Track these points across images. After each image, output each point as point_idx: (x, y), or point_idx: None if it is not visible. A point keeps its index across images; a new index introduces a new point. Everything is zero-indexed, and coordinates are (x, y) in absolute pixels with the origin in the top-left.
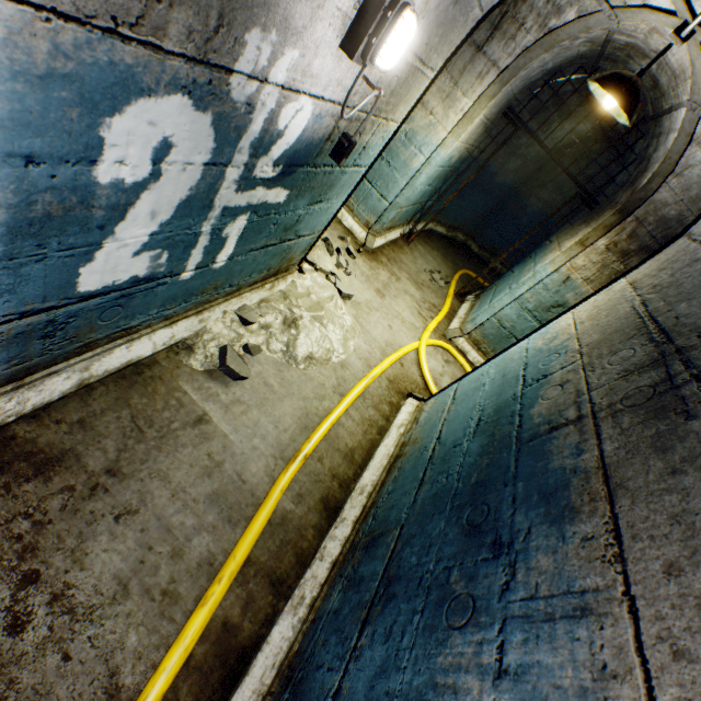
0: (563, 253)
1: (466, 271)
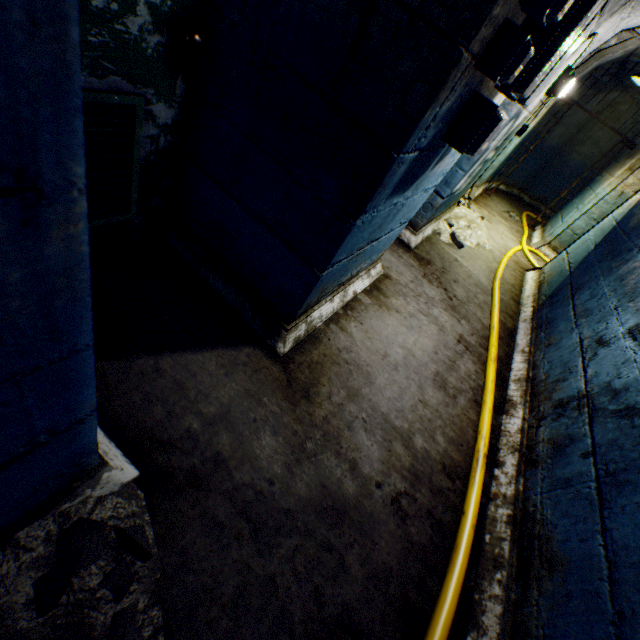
0: (616, 178)
1: (527, 212)
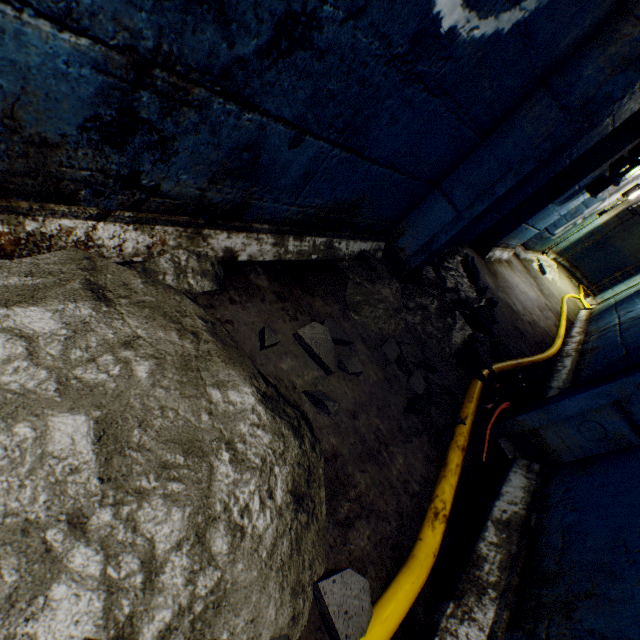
0: None
1: (583, 286)
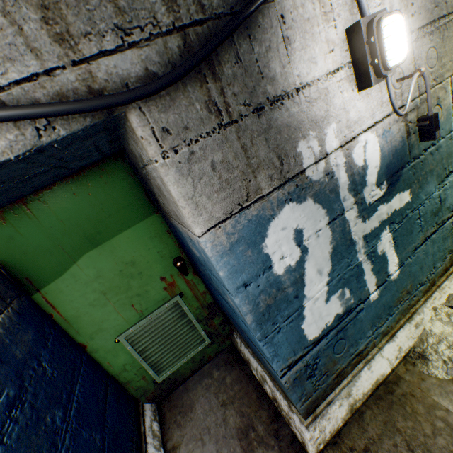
0: None
1: None
